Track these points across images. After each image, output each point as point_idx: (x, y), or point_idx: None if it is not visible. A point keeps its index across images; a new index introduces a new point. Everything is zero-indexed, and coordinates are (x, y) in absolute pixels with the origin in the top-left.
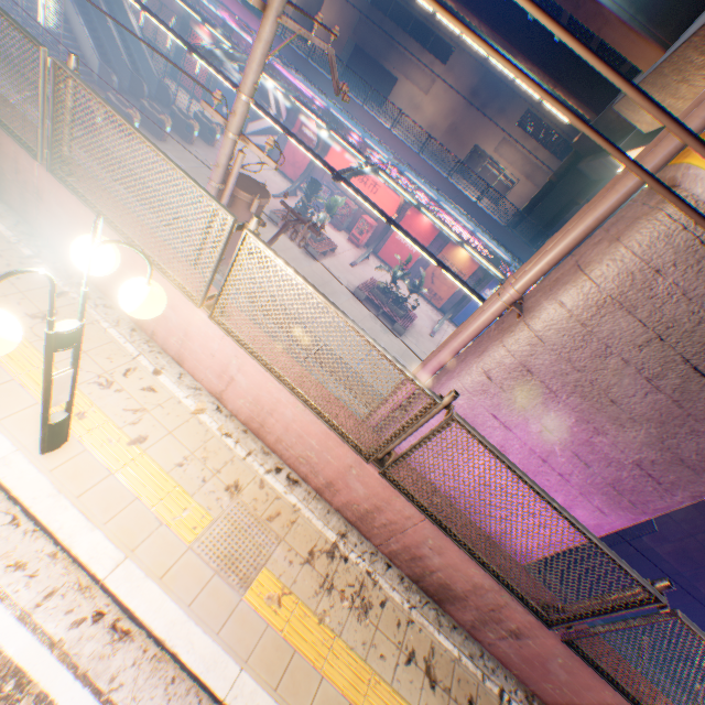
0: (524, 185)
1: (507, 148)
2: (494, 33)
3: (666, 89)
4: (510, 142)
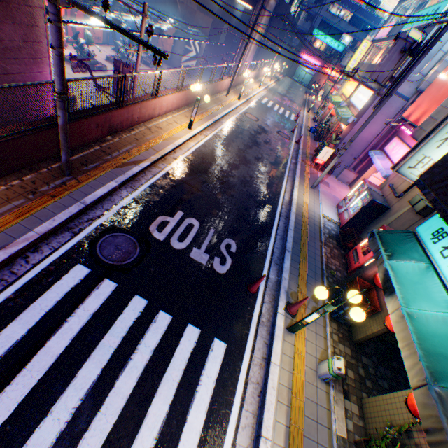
0: None
1: None
2: None
3: None
4: None
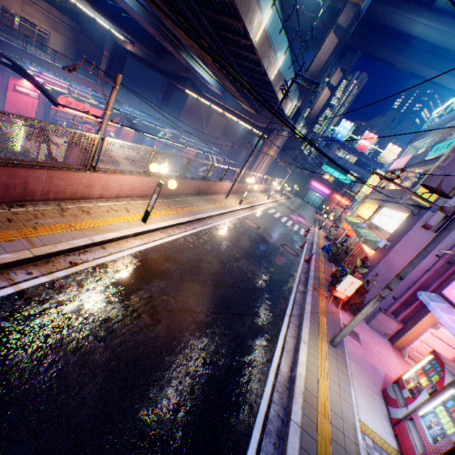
0: (57, 36)
1: (29, 7)
2: (122, 29)
3: (230, 109)
4: (30, 3)
